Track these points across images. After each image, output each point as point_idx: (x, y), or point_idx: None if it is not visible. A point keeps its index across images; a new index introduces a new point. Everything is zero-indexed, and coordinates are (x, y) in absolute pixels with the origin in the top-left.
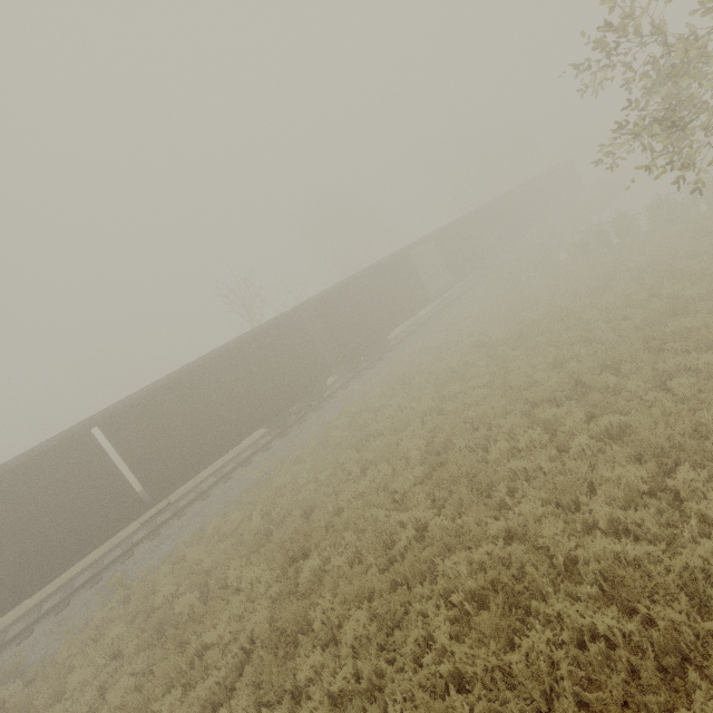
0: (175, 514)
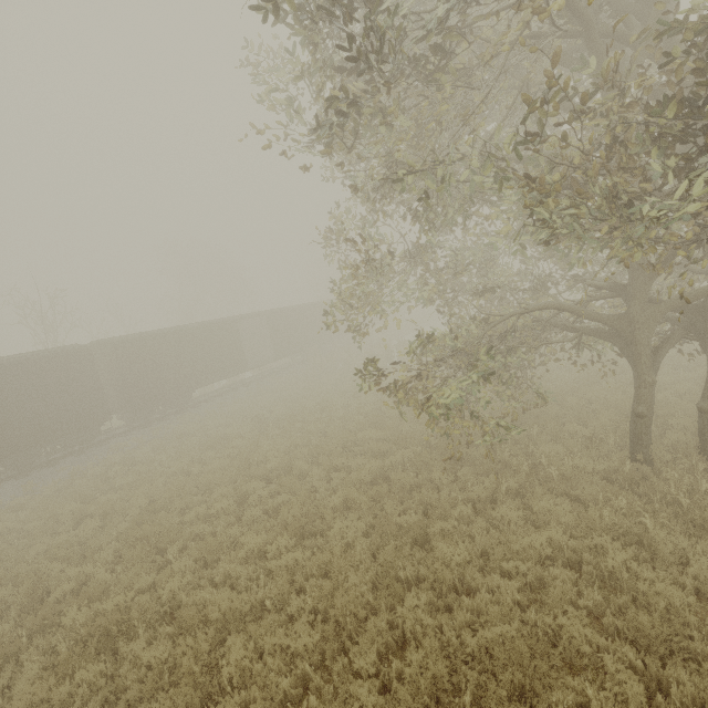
0: None
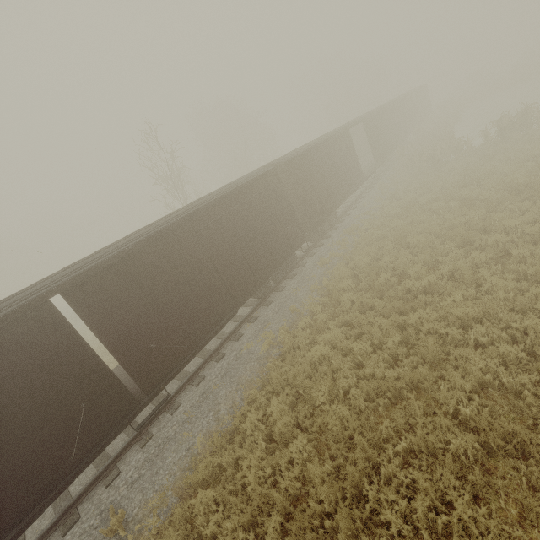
0: (163, 406)
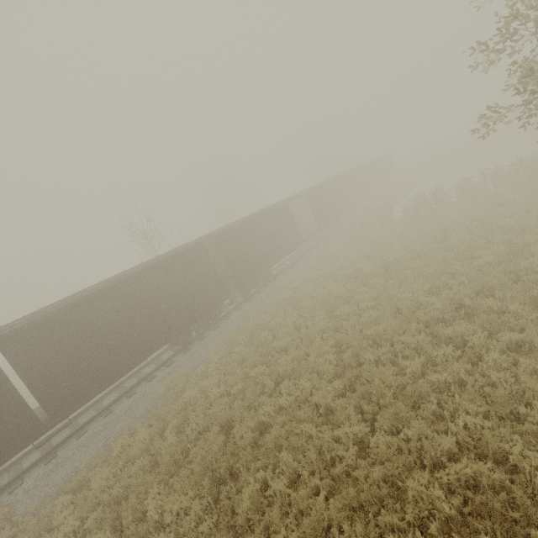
0: (74, 433)
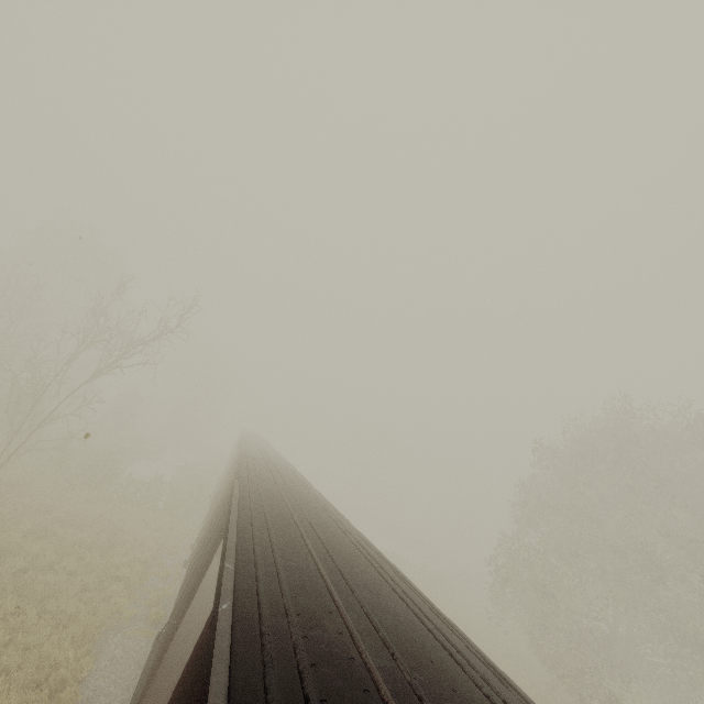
0: None
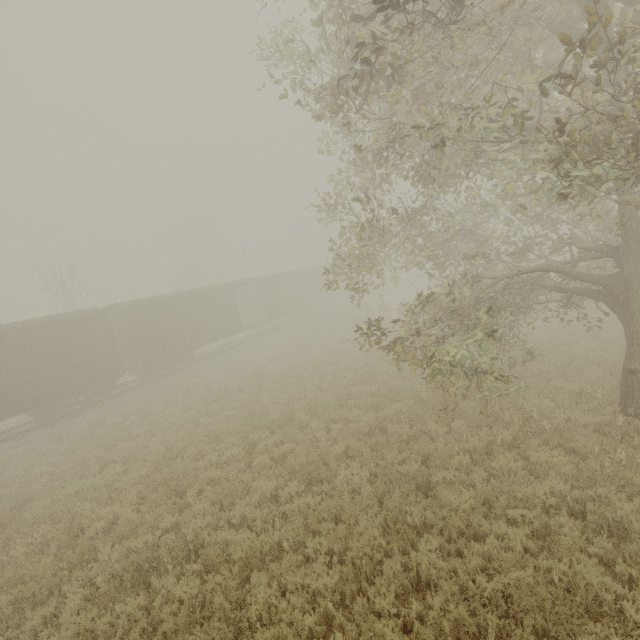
0: None
